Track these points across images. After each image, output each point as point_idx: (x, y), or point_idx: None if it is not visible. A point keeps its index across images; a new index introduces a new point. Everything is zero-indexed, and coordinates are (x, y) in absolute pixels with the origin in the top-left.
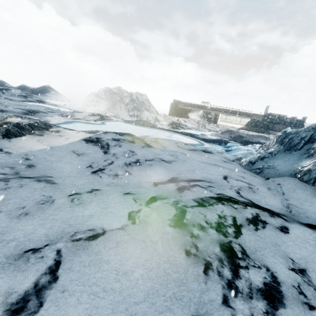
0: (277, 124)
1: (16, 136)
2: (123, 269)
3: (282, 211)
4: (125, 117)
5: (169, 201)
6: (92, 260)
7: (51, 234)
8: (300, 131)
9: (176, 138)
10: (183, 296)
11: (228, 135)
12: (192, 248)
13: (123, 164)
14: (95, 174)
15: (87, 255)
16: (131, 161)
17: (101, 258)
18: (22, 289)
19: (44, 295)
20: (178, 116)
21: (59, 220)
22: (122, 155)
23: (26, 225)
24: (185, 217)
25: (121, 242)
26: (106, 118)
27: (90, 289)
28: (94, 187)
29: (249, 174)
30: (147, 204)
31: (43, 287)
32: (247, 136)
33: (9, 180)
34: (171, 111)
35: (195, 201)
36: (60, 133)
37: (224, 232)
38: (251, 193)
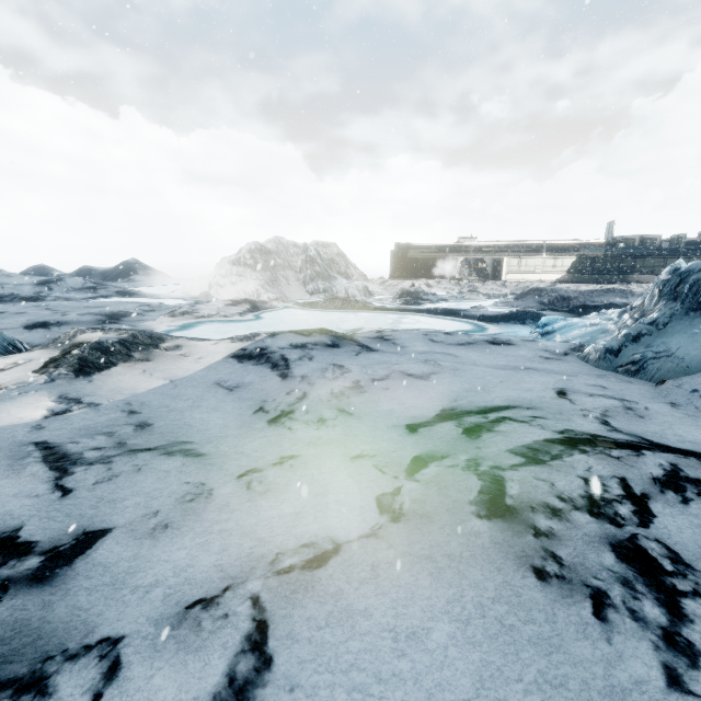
0: (643, 258)
1: (100, 369)
2: (404, 626)
3: None
4: (299, 298)
5: (455, 461)
6: (332, 613)
7: (227, 564)
8: None
9: (420, 323)
10: (565, 677)
11: (535, 299)
12: (547, 562)
13: (328, 395)
14: (276, 424)
15: (316, 601)
16: (342, 386)
17: (350, 607)
18: (207, 691)
19: (255, 700)
20: (412, 277)
21: (235, 533)
22: (320, 377)
23: (173, 551)
24: (506, 493)
25: (381, 565)
26: (262, 305)
27: (347, 678)
28: (283, 453)
29: (612, 379)
30: (410, 473)
31: (247, 683)
32: (579, 294)
33: (111, 460)
34: (393, 269)
35: (515, 453)
36: (182, 349)
37: (611, 517)
38: (636, 421)
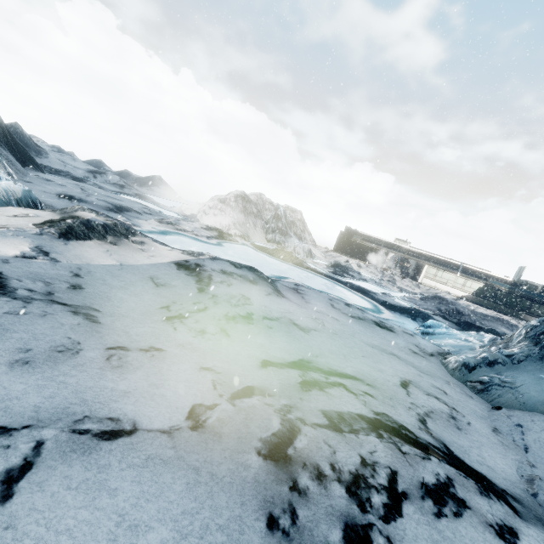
0: (539, 304)
1: (78, 238)
2: (134, 516)
3: (514, 488)
4: (258, 241)
5: (275, 402)
6: (87, 480)
7: (44, 409)
8: None
9: (335, 290)
10: None
11: (435, 304)
12: (284, 515)
13: (222, 315)
14: (168, 321)
15: (83, 465)
16: (237, 313)
17: (105, 482)
18: None
19: None
20: (350, 255)
21: (70, 388)
22: (226, 300)
23: (16, 382)
24: (293, 443)
25: (155, 459)
26: (227, 236)
27: (56, 539)
28: (155, 344)
29: (458, 388)
30: (234, 397)
31: None
32: (472, 313)
33: (32, 301)
34: (338, 244)
35: (325, 415)
36: (144, 245)
37: (362, 500)
38: (452, 430)
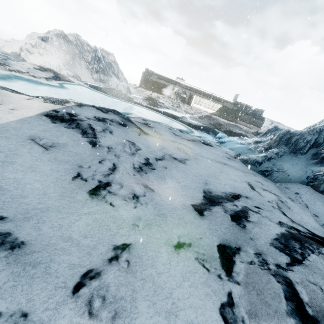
0: (244, 114)
1: None
2: None
3: None
4: (87, 81)
5: (249, 256)
6: None
7: None
8: (305, 133)
9: (160, 119)
10: None
11: (207, 120)
12: None
13: (132, 169)
14: (97, 197)
15: None
16: (139, 162)
17: None
18: None
19: None
20: (151, 89)
21: None
22: (122, 151)
23: None
24: (302, 299)
25: None
26: (63, 77)
27: None
28: (114, 241)
29: (259, 177)
30: (228, 272)
31: None
32: (225, 124)
33: None
34: (142, 82)
35: (278, 249)
36: None
37: None
38: (290, 211)
